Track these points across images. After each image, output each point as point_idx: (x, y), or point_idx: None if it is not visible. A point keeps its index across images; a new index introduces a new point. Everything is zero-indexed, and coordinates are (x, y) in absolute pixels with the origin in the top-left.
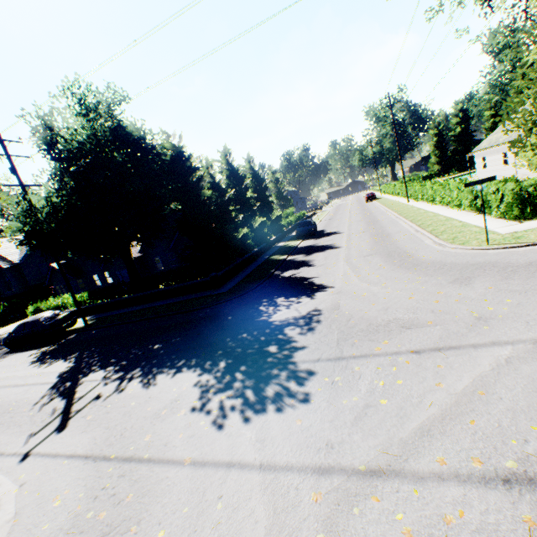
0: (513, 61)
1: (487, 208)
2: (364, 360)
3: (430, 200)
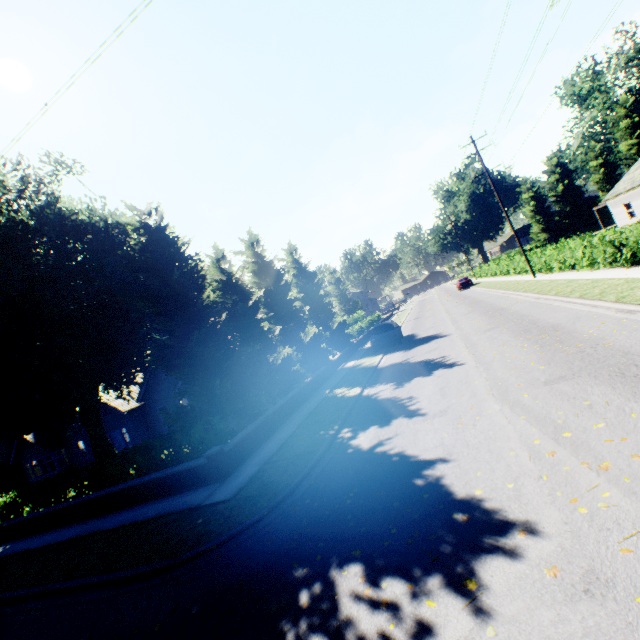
0: (606, 104)
1: None
2: None
3: (587, 264)
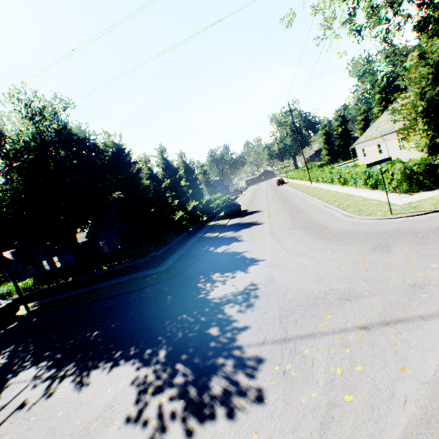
0: (371, 82)
1: (380, 185)
2: (312, 340)
3: (330, 182)
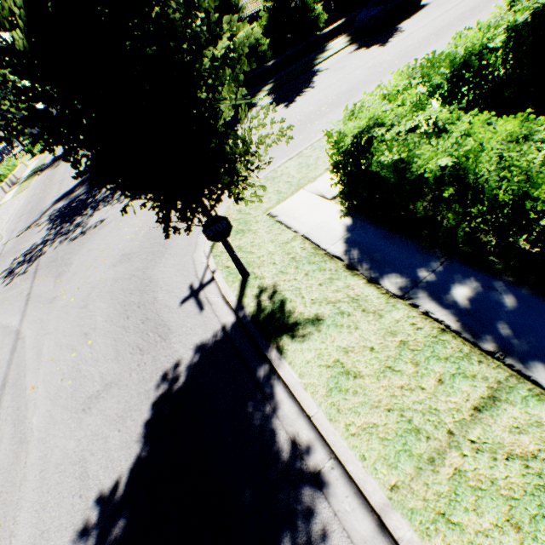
0: None
1: None
2: (30, 281)
3: None
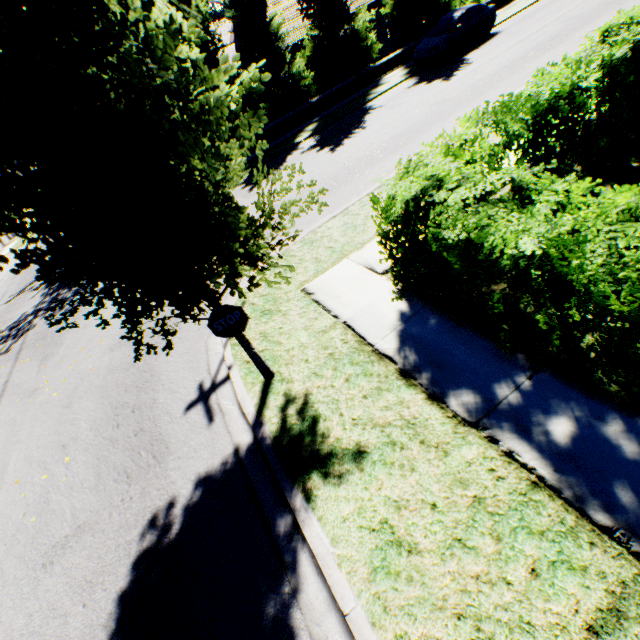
0: None
1: None
2: (11, 364)
3: None
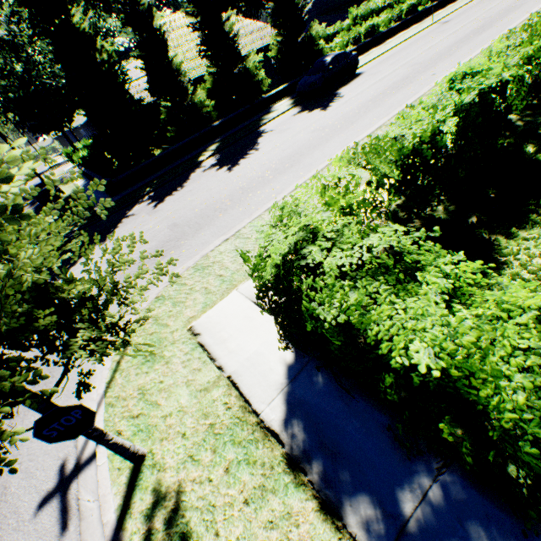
0: None
1: None
2: None
3: None
